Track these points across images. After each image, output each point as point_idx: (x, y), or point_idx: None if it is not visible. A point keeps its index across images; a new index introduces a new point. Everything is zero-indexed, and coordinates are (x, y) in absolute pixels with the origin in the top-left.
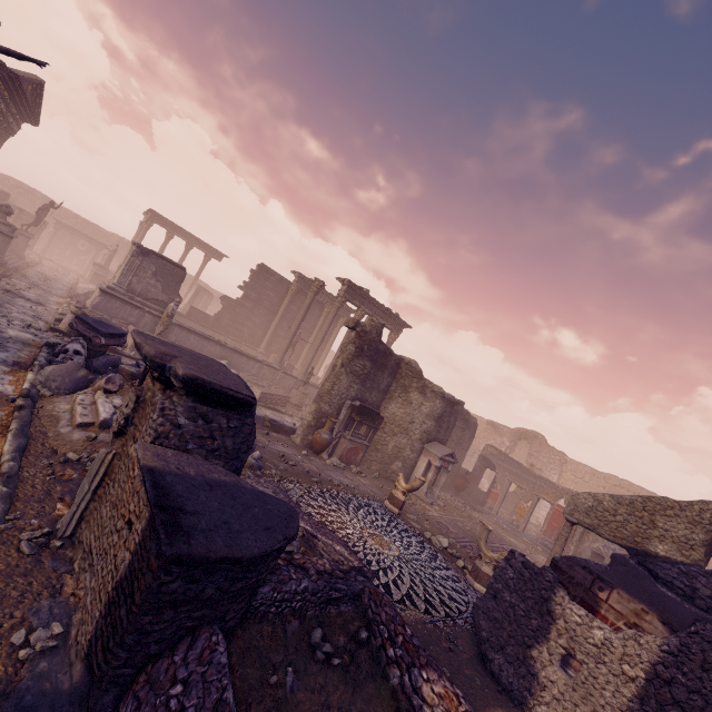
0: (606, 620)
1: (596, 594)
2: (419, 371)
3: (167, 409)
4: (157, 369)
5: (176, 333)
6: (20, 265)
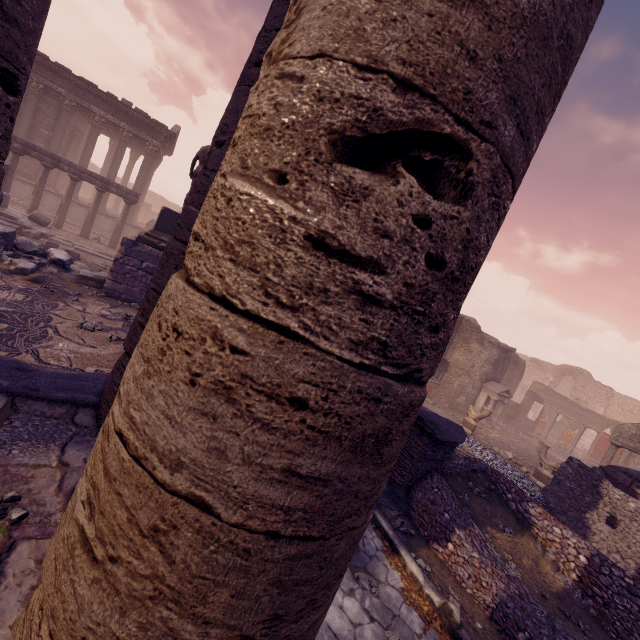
0: None
1: (634, 490)
2: (478, 326)
3: None
4: None
5: None
6: None
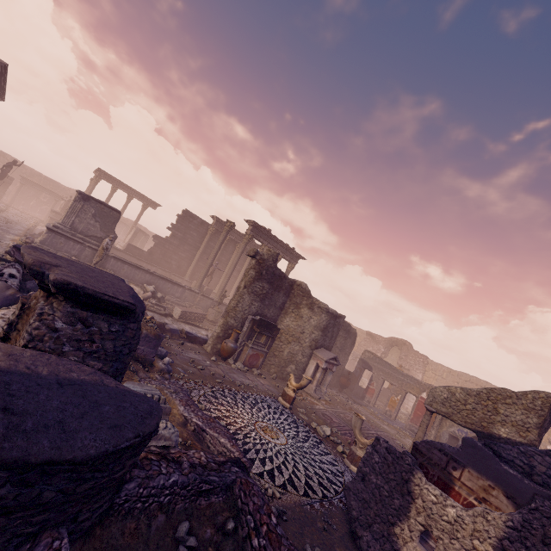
0: (460, 495)
1: (451, 473)
2: (308, 291)
3: (45, 314)
4: (36, 277)
5: (112, 263)
6: None
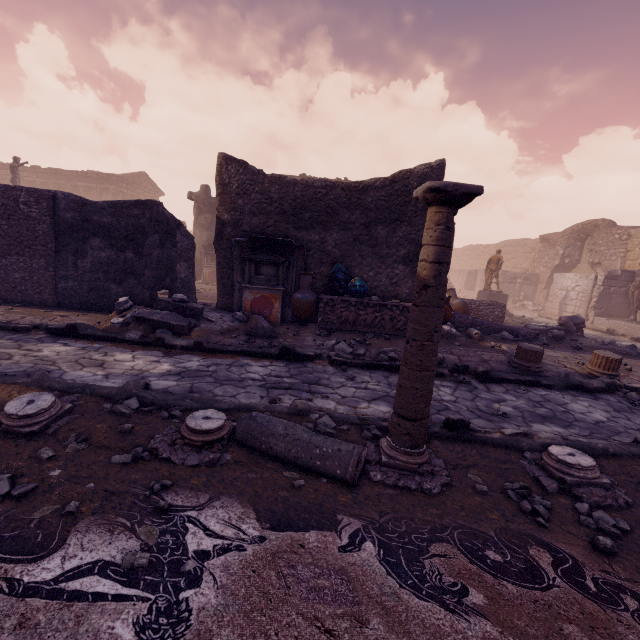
0: None
1: None
2: None
3: None
4: None
5: None
6: None
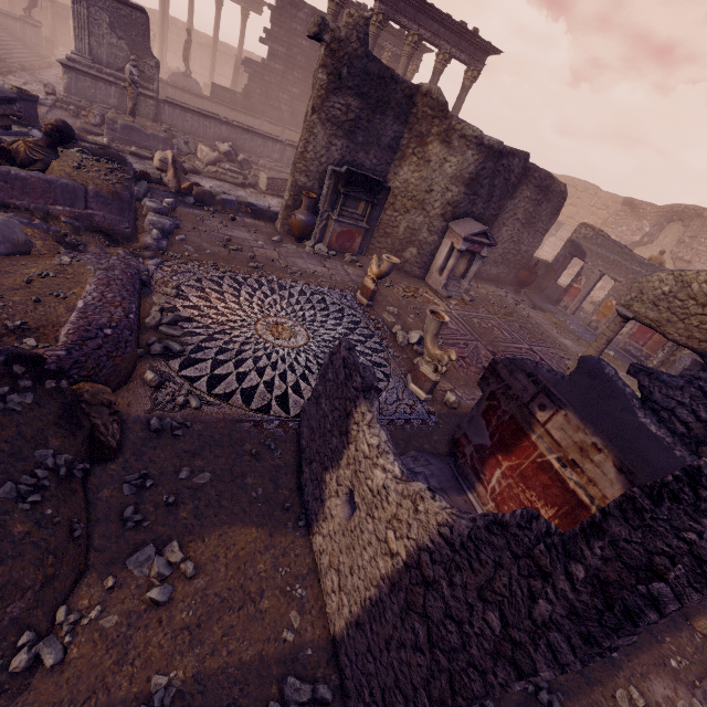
0: (535, 449)
1: (533, 414)
2: (443, 103)
3: None
4: None
5: (168, 113)
6: (35, 63)
